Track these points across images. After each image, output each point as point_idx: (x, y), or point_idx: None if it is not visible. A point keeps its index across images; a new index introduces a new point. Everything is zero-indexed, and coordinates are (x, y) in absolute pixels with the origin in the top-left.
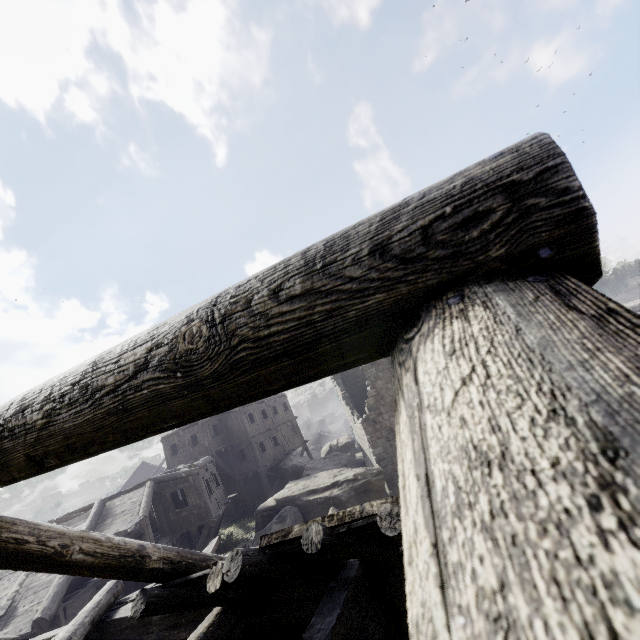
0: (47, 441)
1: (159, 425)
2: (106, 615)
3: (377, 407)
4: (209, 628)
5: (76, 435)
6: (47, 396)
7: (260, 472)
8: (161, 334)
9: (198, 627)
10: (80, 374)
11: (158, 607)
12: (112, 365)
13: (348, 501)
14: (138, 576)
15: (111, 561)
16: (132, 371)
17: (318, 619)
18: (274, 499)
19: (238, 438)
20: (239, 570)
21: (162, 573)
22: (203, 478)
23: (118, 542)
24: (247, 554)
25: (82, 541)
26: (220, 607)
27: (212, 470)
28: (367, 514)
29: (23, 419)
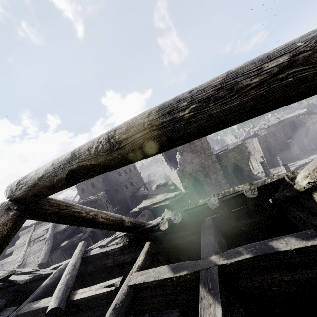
0: (191, 125)
1: (278, 104)
2: (85, 254)
3: (184, 164)
4: (148, 249)
5: (215, 118)
6: (191, 100)
7: (127, 198)
8: (299, 46)
9: (143, 250)
10: (219, 84)
11: (133, 240)
12: (255, 71)
13: (172, 206)
14: (122, 229)
15: (113, 222)
16: (277, 70)
17: (204, 238)
18: (137, 208)
19: (114, 183)
20: (181, 218)
21: (130, 228)
22: (103, 201)
23: (112, 215)
24: (181, 212)
25: (100, 213)
26: (149, 242)
27: (106, 197)
28: (237, 191)
29: (170, 117)
